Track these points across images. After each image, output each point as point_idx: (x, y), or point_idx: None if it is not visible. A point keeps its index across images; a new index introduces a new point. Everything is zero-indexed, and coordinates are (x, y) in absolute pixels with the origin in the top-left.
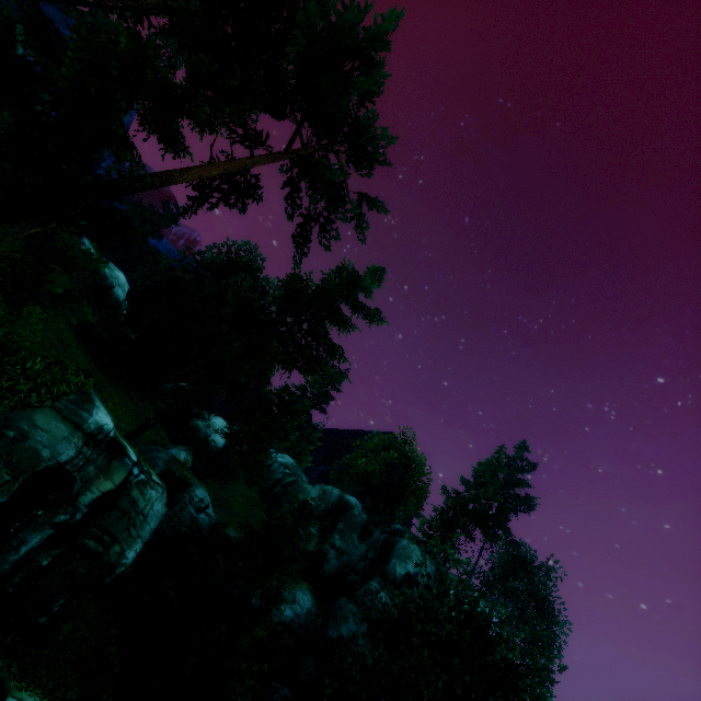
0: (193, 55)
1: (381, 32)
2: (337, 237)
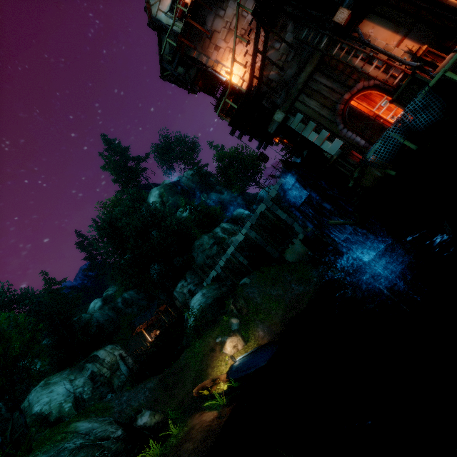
0: None
1: None
2: None
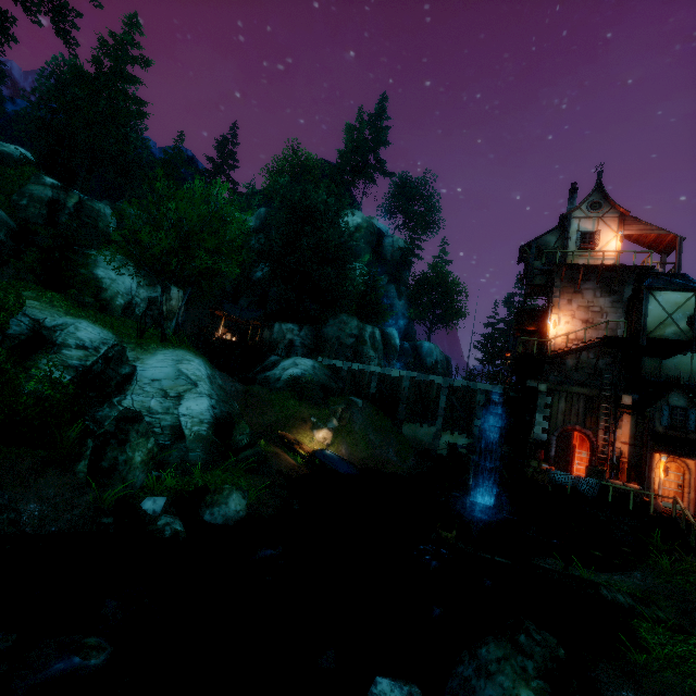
0: None
1: None
2: (79, 16)
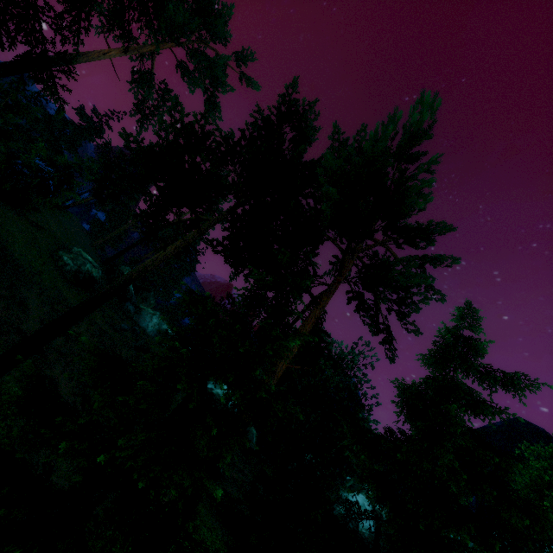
0: (245, 280)
1: (421, 127)
2: (416, 311)
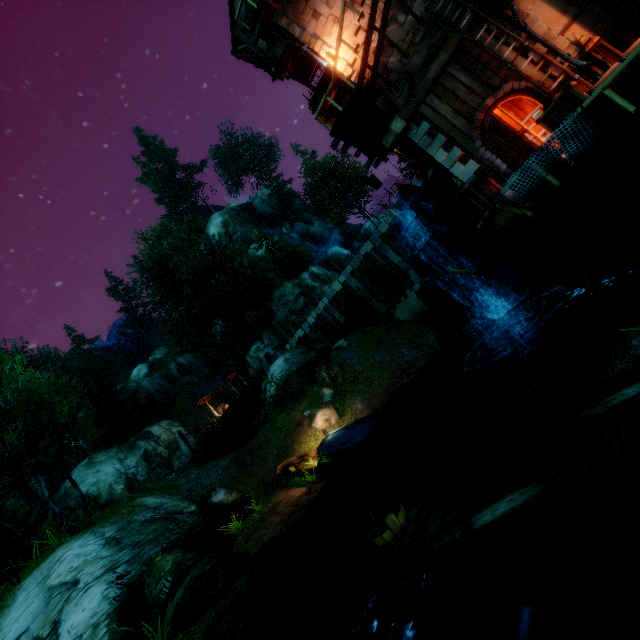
0: None
1: None
2: None
